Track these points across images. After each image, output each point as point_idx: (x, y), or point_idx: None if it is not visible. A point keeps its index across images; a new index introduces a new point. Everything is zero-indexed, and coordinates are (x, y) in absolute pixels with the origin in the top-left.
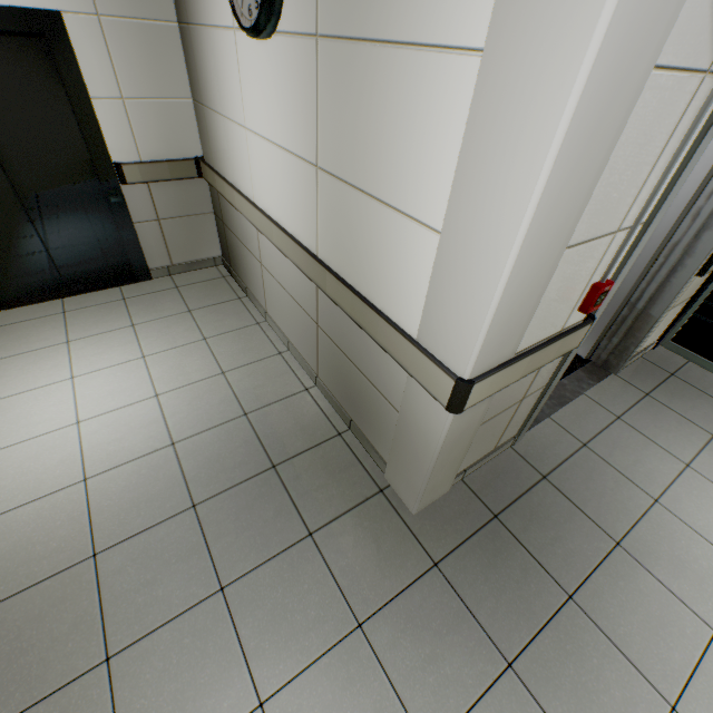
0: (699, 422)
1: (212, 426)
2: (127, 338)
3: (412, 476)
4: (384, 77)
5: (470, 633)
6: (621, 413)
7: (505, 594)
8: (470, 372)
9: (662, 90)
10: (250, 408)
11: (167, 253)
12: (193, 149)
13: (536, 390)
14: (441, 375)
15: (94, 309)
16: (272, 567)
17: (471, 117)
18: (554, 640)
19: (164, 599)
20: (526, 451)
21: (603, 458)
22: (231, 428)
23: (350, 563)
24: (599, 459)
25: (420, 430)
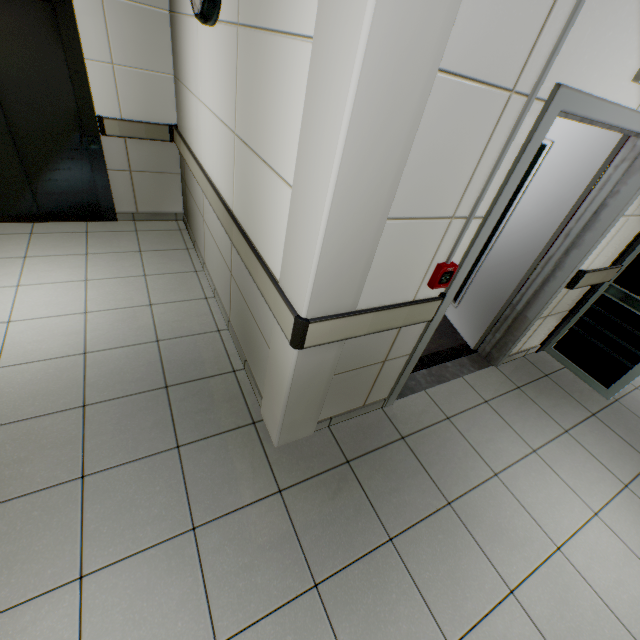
0: (556, 418)
1: (125, 345)
2: (78, 263)
3: (275, 410)
4: (270, 59)
5: (290, 552)
6: (489, 398)
7: (333, 526)
8: (306, 312)
9: (464, 96)
10: (163, 336)
11: (134, 201)
12: (169, 117)
13: (400, 356)
14: (288, 313)
15: (58, 235)
16: (134, 467)
17: (307, 91)
18: (363, 572)
19: (28, 476)
20: (394, 414)
21: (461, 432)
22: (140, 349)
23: (204, 476)
24: (457, 432)
25: (280, 366)
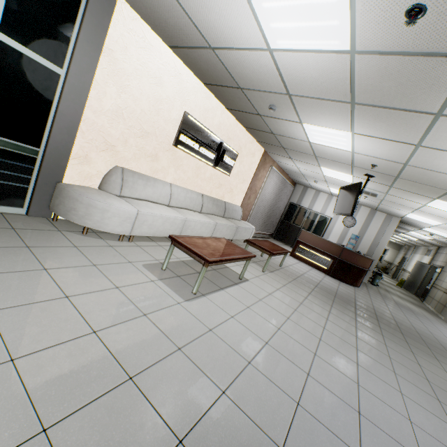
0: None
1: None
2: None
3: None
4: None
5: None
6: None
7: None
8: None
9: None
10: None
11: None
12: None
13: None
14: None
15: None
16: None
17: None
18: None
19: None
20: None
21: None
22: None
23: None
24: None
25: None
